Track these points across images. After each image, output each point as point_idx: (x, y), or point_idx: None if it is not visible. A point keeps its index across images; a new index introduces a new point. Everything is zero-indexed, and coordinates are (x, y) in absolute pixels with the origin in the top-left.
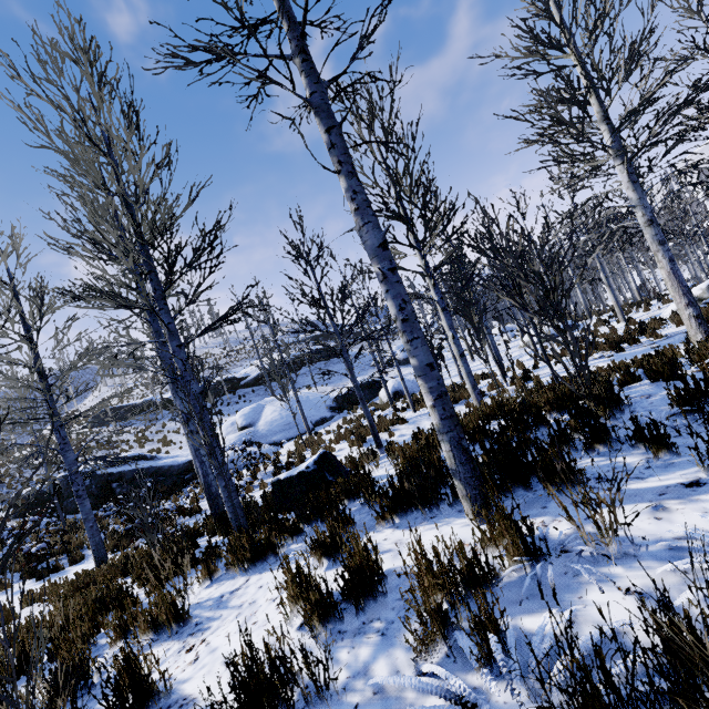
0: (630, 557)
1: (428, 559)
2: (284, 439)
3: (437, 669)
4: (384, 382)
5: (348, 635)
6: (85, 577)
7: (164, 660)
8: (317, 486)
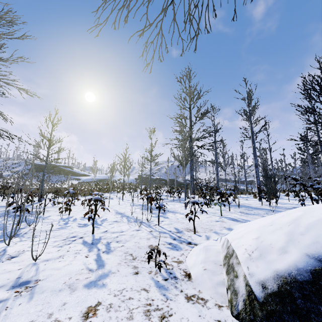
0: None
1: None
2: None
3: None
4: None
5: None
6: None
7: None
8: None
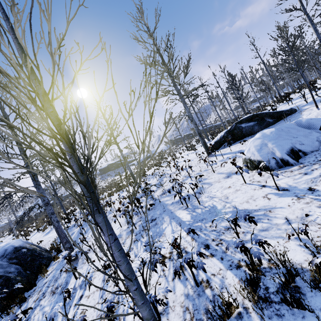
0: None
1: None
2: None
3: None
4: None
5: None
6: None
7: None
8: None
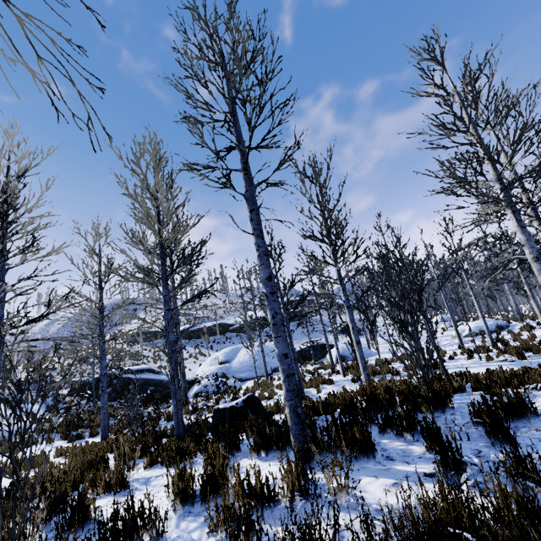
0: (352, 509)
1: (239, 477)
2: (248, 377)
3: (212, 539)
4: (329, 347)
5: (192, 514)
6: (90, 446)
7: (105, 506)
8: (240, 419)
